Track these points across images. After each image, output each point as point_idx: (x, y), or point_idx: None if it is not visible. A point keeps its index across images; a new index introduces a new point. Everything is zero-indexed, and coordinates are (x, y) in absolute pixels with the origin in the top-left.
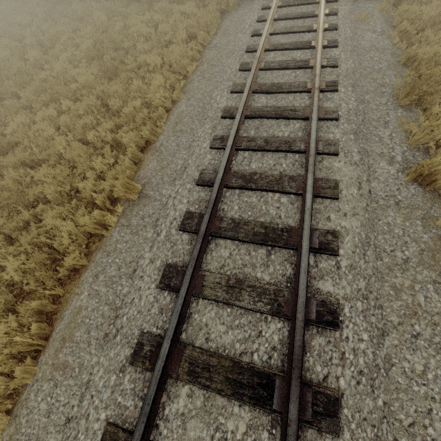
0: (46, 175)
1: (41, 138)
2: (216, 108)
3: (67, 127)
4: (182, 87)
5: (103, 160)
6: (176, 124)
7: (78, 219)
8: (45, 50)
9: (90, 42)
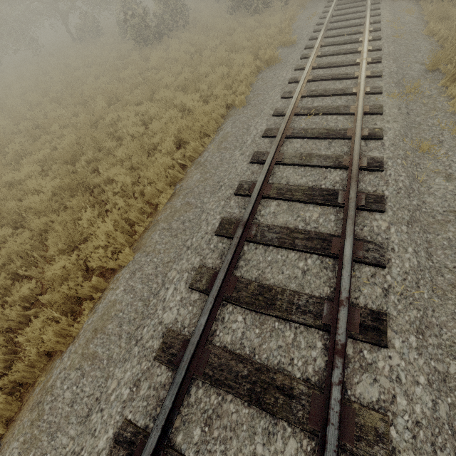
0: None
1: None
2: (157, 323)
3: None
4: (145, 228)
5: None
6: (93, 334)
7: None
8: (34, 138)
9: (73, 137)
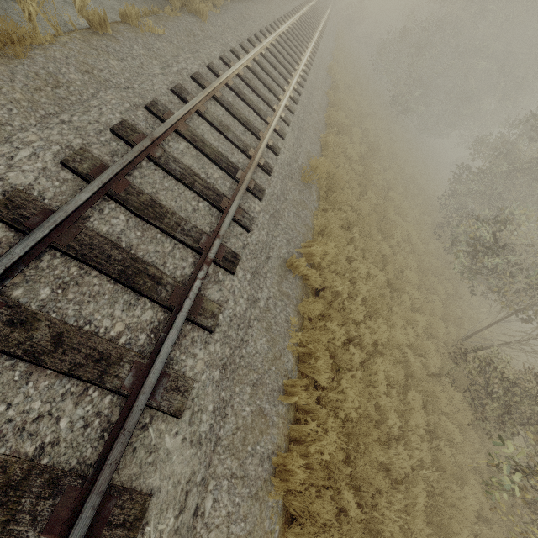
0: None
1: None
2: None
3: None
4: None
5: None
6: None
7: None
8: None
9: None
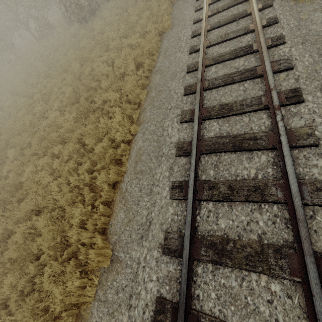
0: (44, 225)
1: (41, 187)
2: (169, 143)
3: (58, 171)
4: (138, 116)
5: (82, 210)
6: (136, 164)
7: (67, 278)
8: (45, 101)
9: (70, 89)
